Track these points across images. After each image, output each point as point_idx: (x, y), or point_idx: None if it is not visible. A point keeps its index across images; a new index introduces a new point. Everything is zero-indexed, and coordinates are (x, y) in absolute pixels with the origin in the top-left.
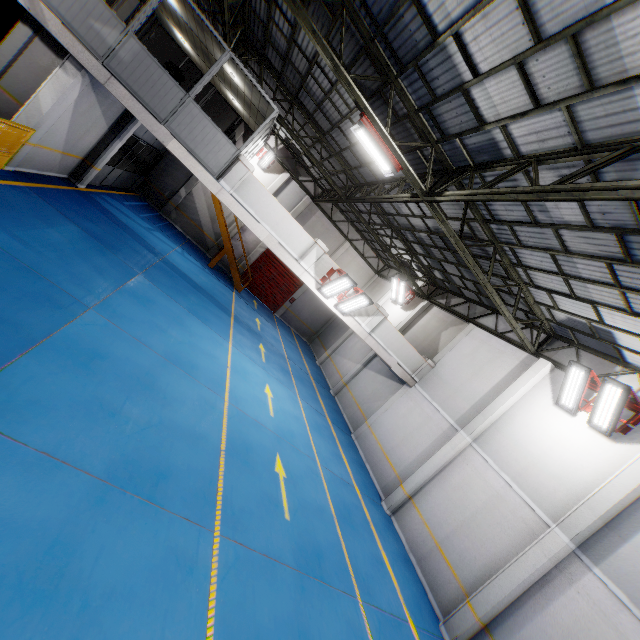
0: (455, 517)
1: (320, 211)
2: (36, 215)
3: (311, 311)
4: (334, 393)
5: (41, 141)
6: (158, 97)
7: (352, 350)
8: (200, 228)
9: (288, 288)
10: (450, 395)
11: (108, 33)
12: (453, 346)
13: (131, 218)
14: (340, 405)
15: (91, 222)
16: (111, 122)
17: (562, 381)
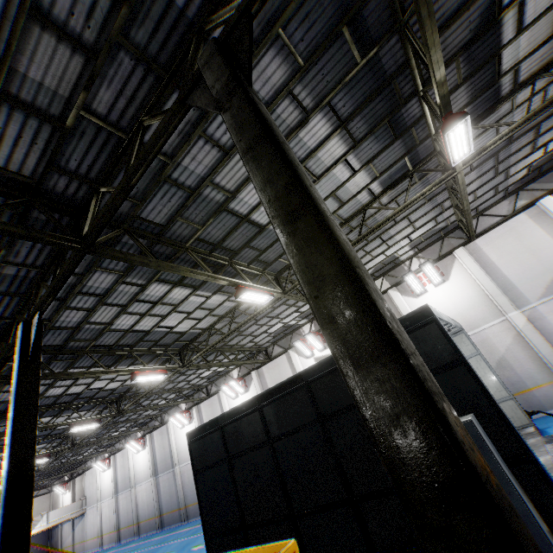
0: (108, 522)
1: None
2: None
3: (33, 550)
4: None
5: None
6: None
7: (67, 531)
8: None
9: None
10: (93, 498)
11: None
12: (85, 485)
13: None
14: (78, 552)
15: None
16: None
17: (97, 468)
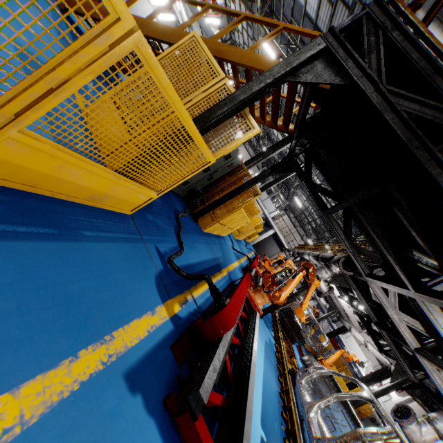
0: None
1: None
2: None
3: None
4: None
5: None
6: None
7: None
8: None
9: None
10: None
11: None
12: None
13: None
14: None
15: None
16: None
17: None
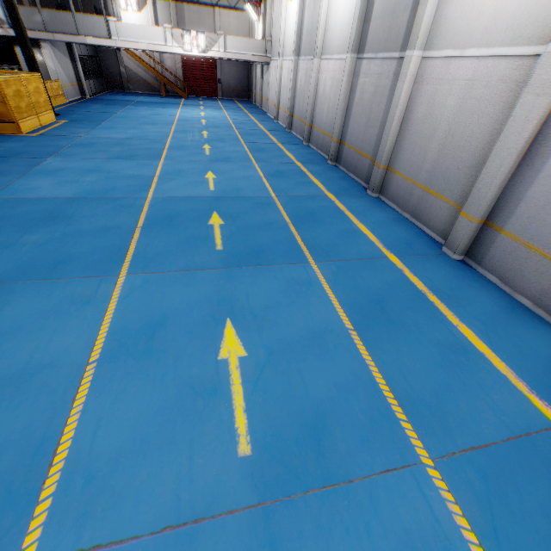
0: (285, 95)
1: (185, 5)
2: (86, 106)
3: (235, 78)
4: (260, 107)
5: (63, 84)
6: (68, 26)
7: (258, 77)
8: (146, 82)
9: (212, 76)
10: (276, 47)
11: (37, 18)
12: (272, 18)
13: (114, 97)
14: (263, 109)
15: (101, 103)
16: (69, 57)
17: None
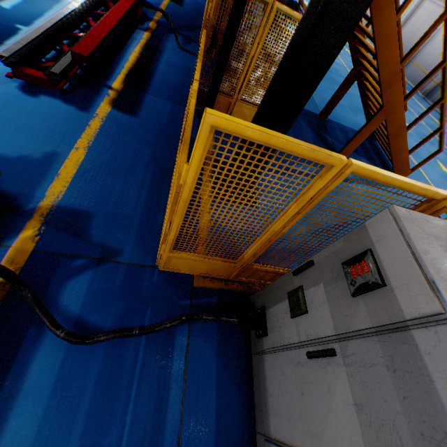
0: None
1: None
2: None
3: None
4: None
5: None
6: None
7: None
8: None
9: None
10: None
11: None
12: None
13: None
14: None
15: None
16: None
17: None
